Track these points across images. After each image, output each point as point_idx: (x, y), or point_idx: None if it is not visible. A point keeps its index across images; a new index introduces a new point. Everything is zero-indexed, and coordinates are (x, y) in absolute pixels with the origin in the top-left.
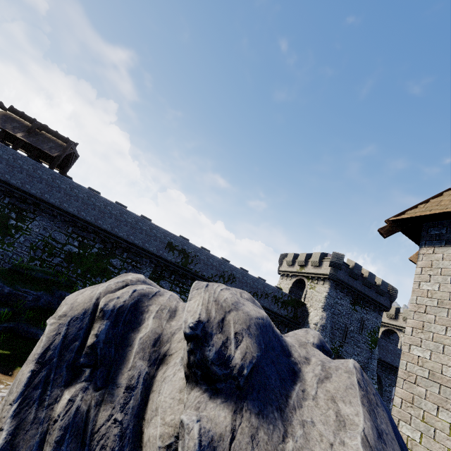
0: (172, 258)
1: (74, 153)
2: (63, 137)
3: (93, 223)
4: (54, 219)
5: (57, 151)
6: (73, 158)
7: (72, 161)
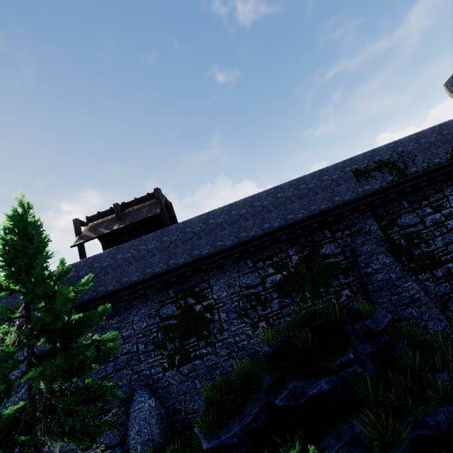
0: (380, 184)
1: (166, 202)
2: (144, 197)
3: (262, 234)
4: (225, 268)
5: (155, 208)
6: (170, 208)
7: (171, 211)
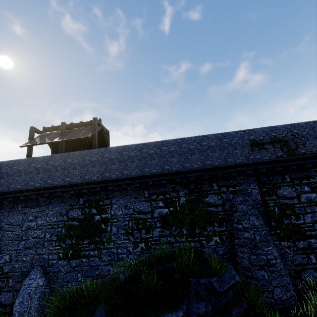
0: (270, 157)
1: (103, 130)
2: (88, 122)
3: (161, 173)
4: (126, 192)
5: (89, 133)
6: (106, 135)
7: (106, 138)
